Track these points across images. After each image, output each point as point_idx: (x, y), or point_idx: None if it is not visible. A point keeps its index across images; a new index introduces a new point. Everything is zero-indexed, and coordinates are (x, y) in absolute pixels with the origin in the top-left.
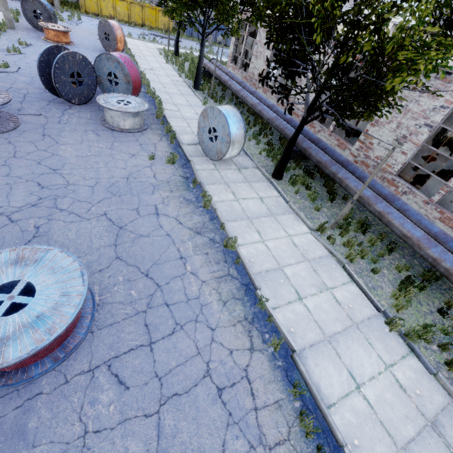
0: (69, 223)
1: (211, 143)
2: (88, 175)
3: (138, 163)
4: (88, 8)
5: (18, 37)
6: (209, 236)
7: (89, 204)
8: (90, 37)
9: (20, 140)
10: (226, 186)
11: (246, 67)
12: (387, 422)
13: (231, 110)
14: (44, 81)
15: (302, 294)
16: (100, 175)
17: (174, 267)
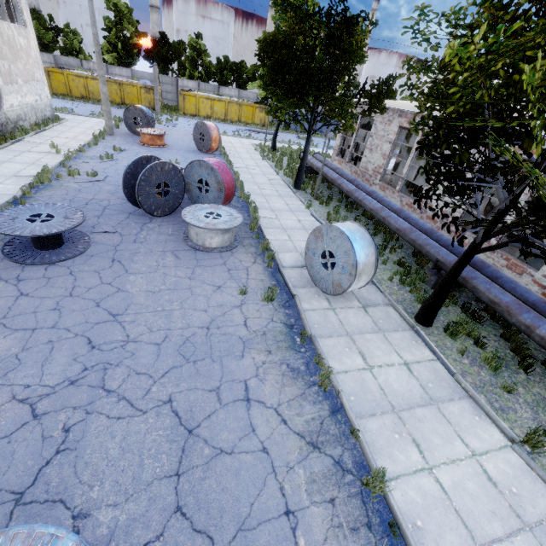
0: (114, 420)
1: (324, 270)
2: (156, 324)
3: (224, 301)
4: (187, 110)
5: (115, 143)
6: (333, 452)
7: (149, 380)
8: (184, 137)
9: (84, 269)
10: (350, 340)
11: (355, 160)
12: None
13: (356, 230)
14: (127, 193)
15: None
16: (171, 324)
17: (275, 539)
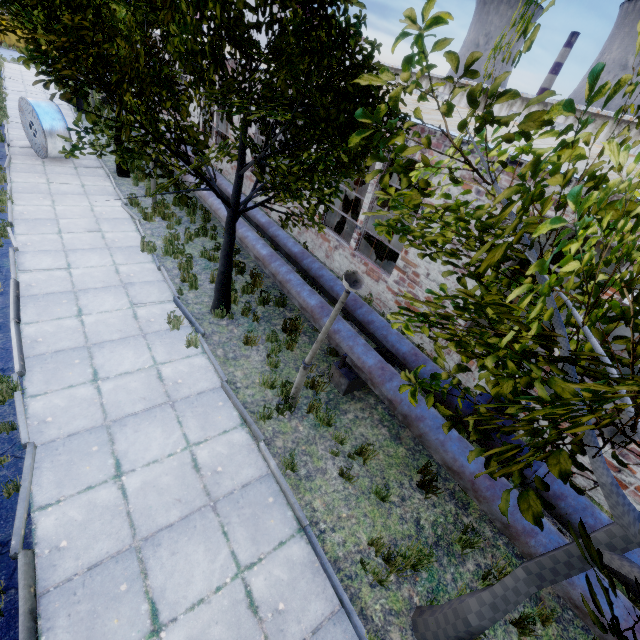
0: None
1: (36, 139)
2: None
3: None
4: None
5: None
6: None
7: None
8: None
9: None
10: (44, 175)
11: None
12: (79, 281)
13: (44, 102)
14: None
15: (65, 231)
16: None
17: None
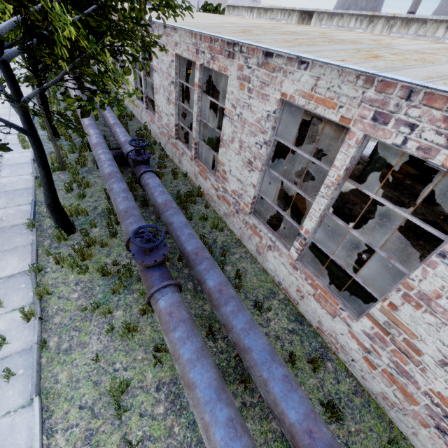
0: None
1: None
2: None
3: None
4: None
5: None
6: None
7: None
8: None
9: None
10: None
11: None
12: None
13: None
14: None
15: None
16: None
17: None
